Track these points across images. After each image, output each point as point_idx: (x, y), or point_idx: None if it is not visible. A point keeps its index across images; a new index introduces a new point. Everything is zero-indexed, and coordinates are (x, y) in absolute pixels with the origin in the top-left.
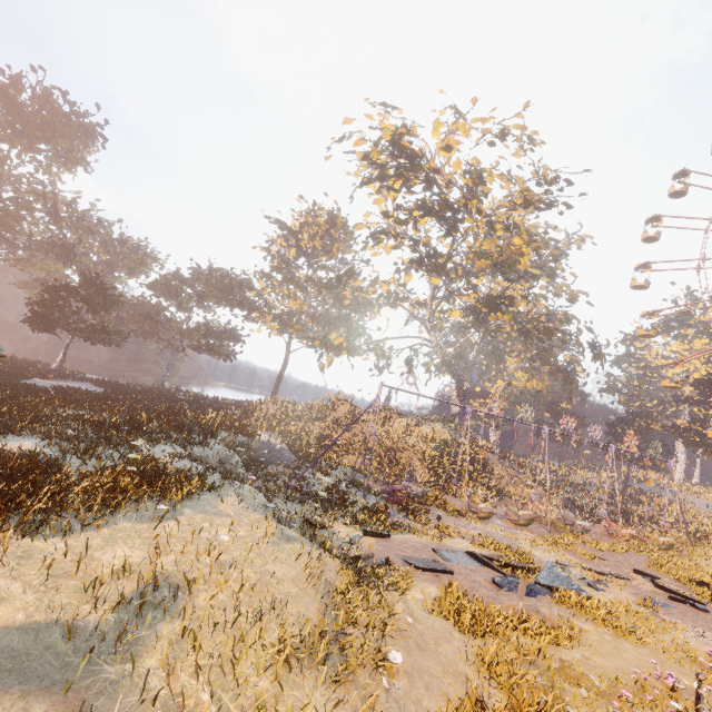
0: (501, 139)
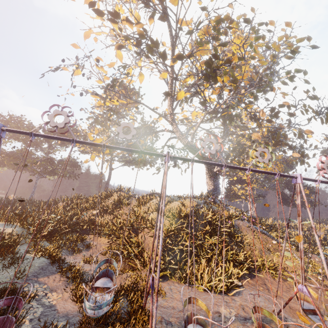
0: None
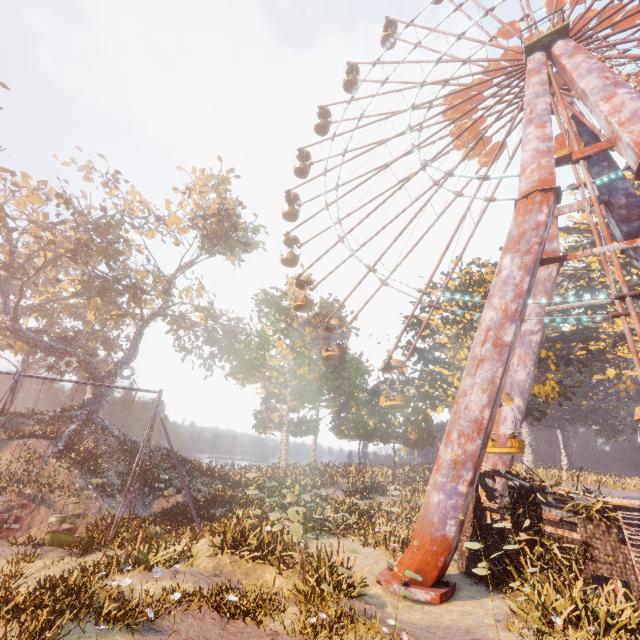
0: None
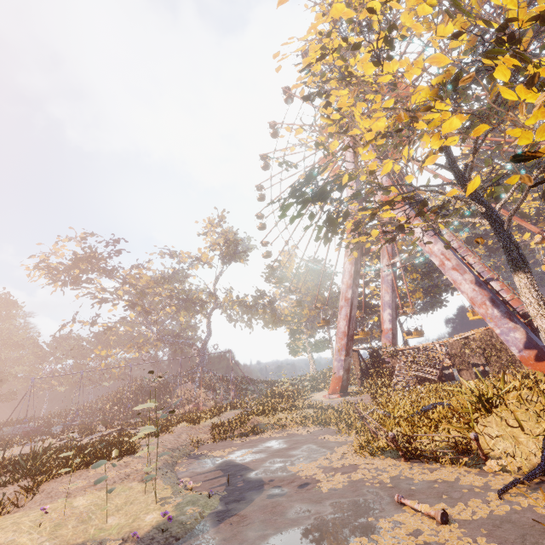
0: (85, 239)
